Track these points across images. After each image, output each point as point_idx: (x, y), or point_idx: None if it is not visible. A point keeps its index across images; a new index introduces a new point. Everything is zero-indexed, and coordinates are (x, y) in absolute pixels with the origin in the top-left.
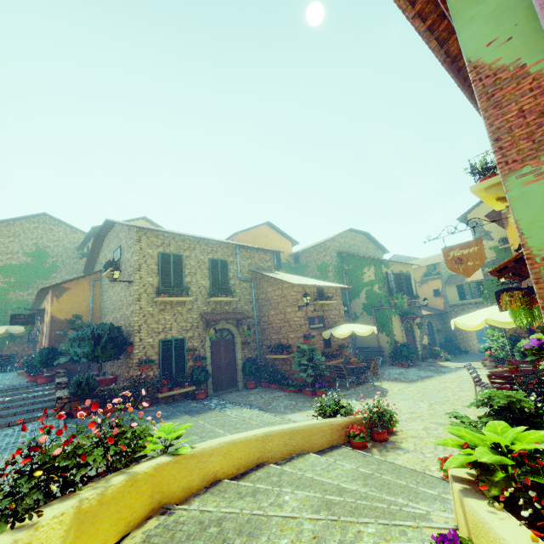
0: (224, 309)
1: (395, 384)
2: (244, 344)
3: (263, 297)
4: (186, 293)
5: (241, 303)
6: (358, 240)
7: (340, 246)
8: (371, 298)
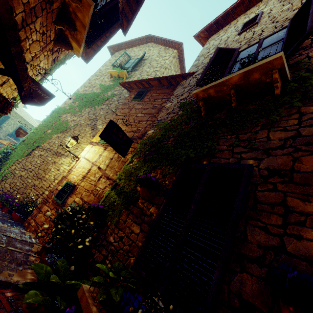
0: None
1: None
2: None
3: None
4: None
5: None
6: None
7: None
8: None
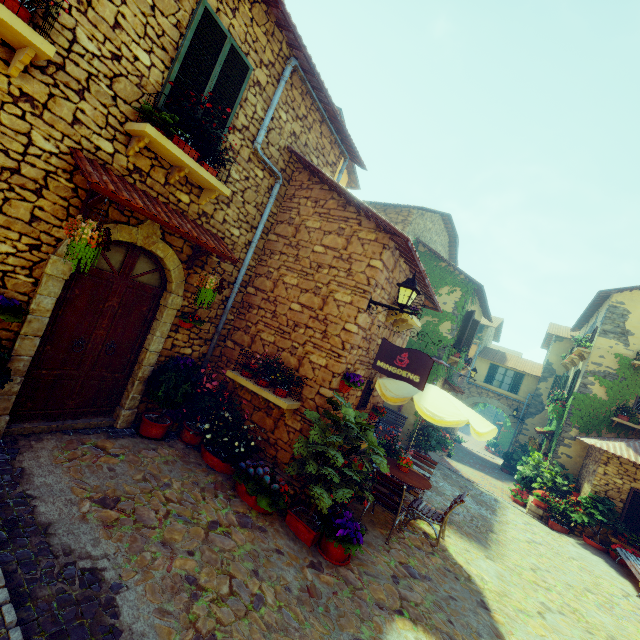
0: (174, 198)
1: (468, 550)
2: (185, 319)
3: (286, 234)
4: (40, 24)
5: (230, 212)
6: (441, 239)
7: (423, 231)
8: (428, 338)
